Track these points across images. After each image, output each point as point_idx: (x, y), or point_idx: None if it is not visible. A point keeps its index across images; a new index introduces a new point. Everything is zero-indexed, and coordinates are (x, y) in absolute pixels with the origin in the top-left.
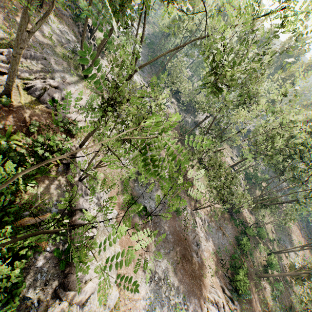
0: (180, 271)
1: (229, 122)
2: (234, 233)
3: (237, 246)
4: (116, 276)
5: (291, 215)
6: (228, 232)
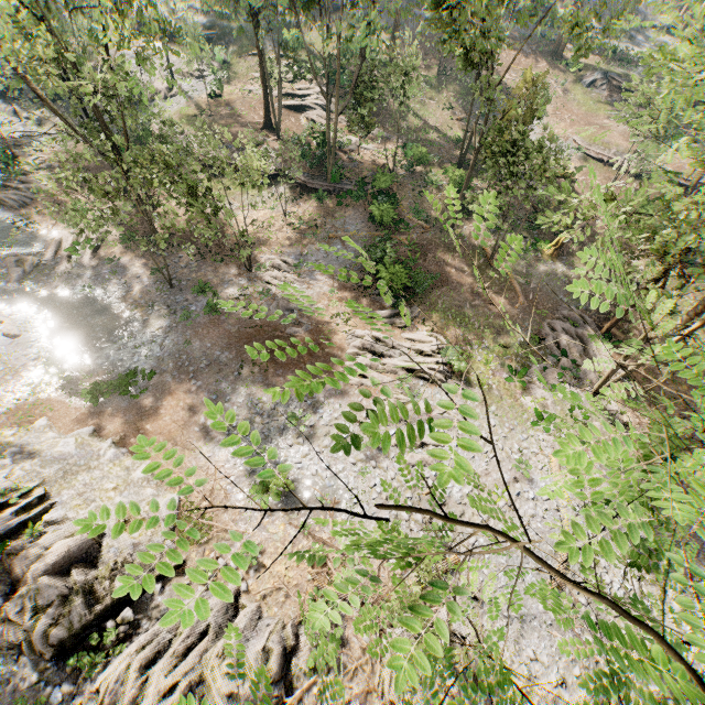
0: (276, 376)
1: (170, 6)
2: (366, 214)
3: (380, 230)
4: (157, 485)
5: (399, 68)
6: (353, 225)
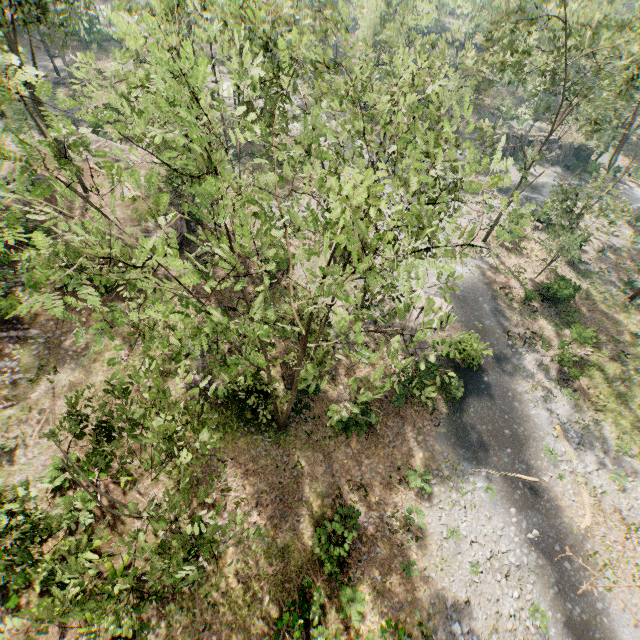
0: None
1: None
2: None
3: None
4: None
5: None
6: None
